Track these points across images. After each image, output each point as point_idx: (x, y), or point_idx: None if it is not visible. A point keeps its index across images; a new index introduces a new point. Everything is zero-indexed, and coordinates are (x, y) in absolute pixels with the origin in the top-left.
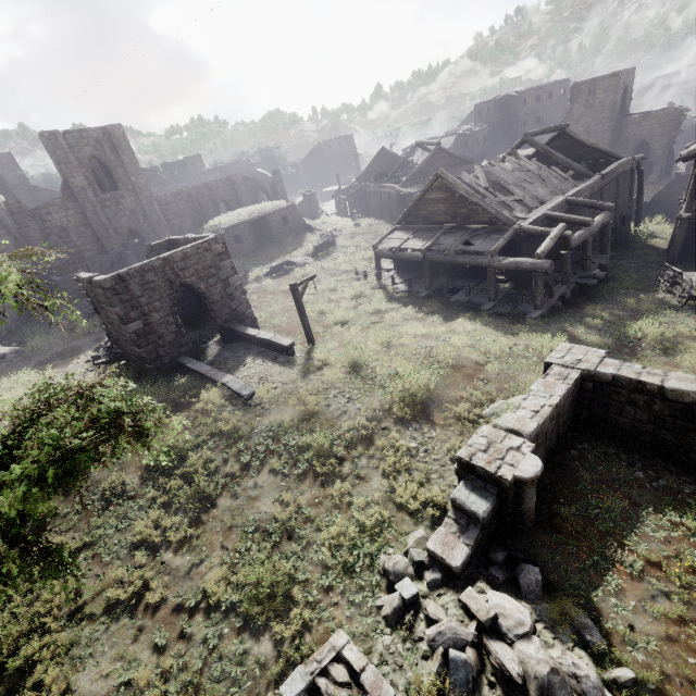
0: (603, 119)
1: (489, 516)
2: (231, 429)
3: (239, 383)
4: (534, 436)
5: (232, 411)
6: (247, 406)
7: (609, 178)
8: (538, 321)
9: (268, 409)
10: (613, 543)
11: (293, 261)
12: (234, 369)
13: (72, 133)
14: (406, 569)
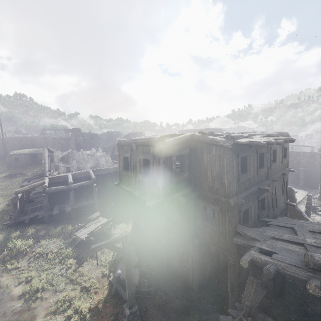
0: None
1: None
2: None
3: None
4: None
5: None
6: None
7: None
8: (5, 227)
9: None
10: None
11: (27, 173)
12: None
13: None
14: None
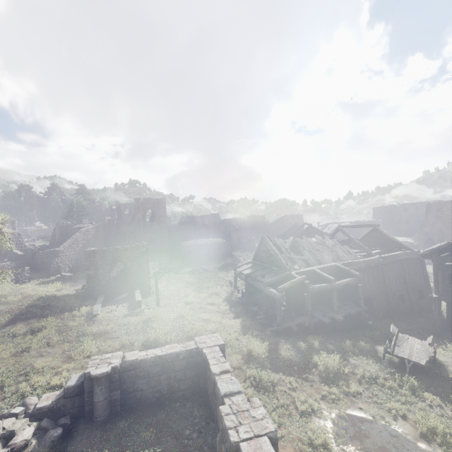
0: (451, 226)
1: (70, 390)
2: (72, 325)
3: (98, 308)
4: (130, 365)
5: (83, 319)
6: (91, 319)
7: (389, 260)
8: (274, 333)
9: (94, 323)
10: (116, 451)
11: (207, 269)
12: (112, 304)
13: (145, 199)
14: (30, 404)
